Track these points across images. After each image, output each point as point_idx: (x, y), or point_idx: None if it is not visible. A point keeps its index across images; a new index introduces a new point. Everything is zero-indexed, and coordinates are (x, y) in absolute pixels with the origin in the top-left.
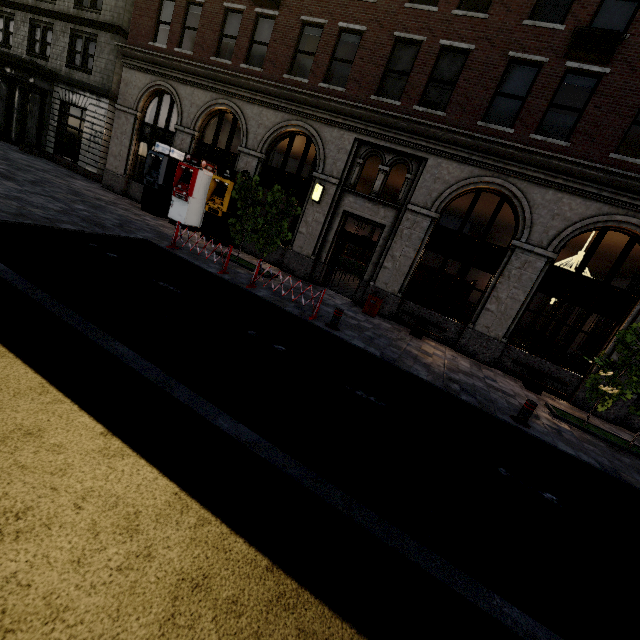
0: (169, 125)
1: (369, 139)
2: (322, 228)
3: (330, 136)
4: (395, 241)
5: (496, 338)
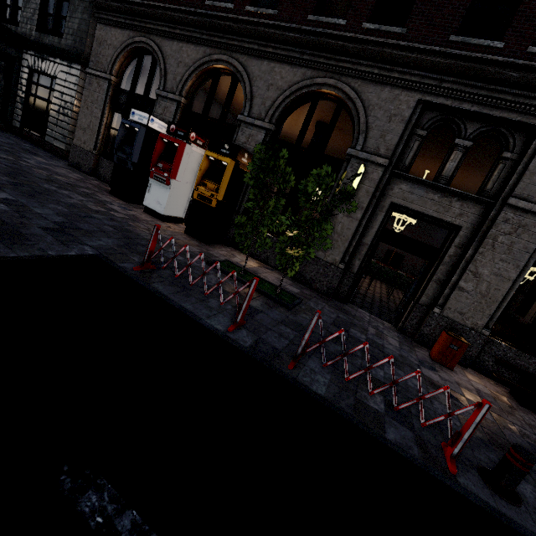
0: (149, 91)
1: (443, 100)
2: (357, 226)
3: (377, 98)
4: (481, 251)
5: None
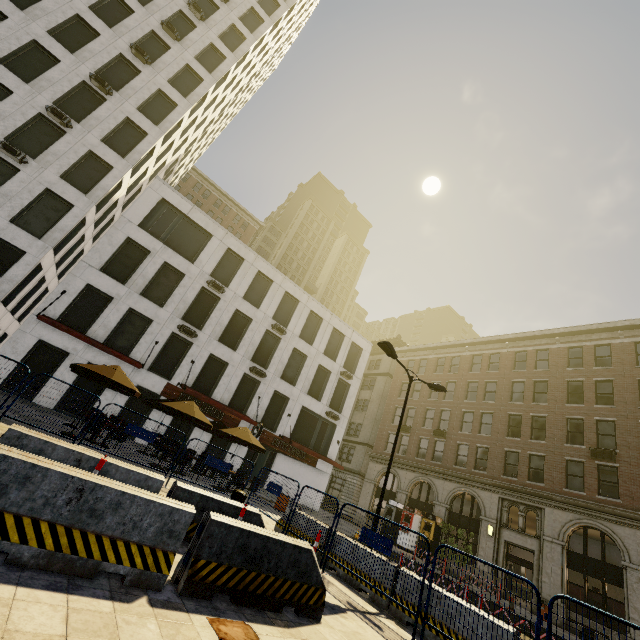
0: (392, 488)
1: (507, 497)
2: (493, 552)
3: (484, 495)
4: (544, 561)
5: None
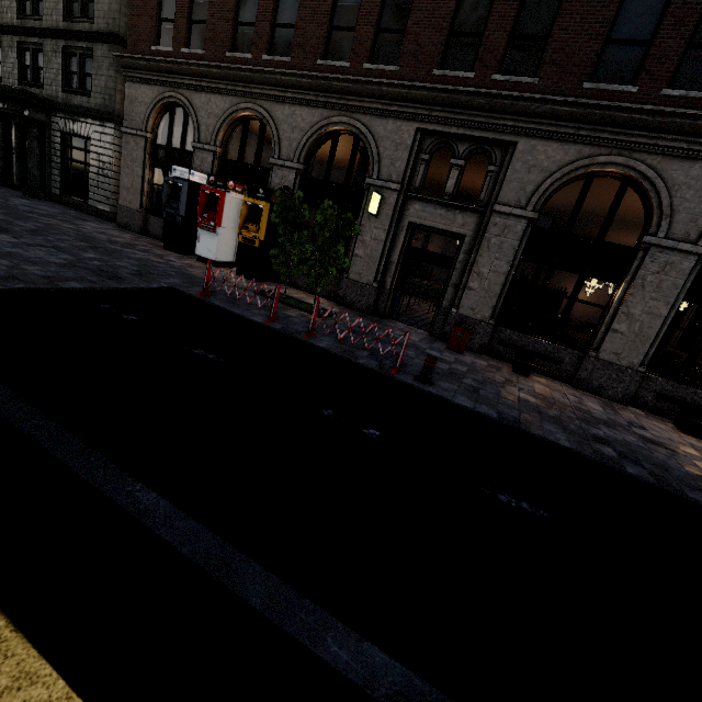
0: (185, 144)
1: (435, 127)
2: (383, 247)
3: (384, 130)
4: (480, 254)
5: (630, 367)
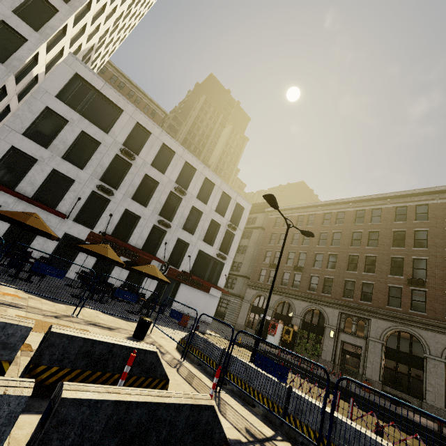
0: (263, 306)
1: (344, 312)
2: (333, 348)
3: (328, 310)
4: (368, 354)
5: (441, 408)
